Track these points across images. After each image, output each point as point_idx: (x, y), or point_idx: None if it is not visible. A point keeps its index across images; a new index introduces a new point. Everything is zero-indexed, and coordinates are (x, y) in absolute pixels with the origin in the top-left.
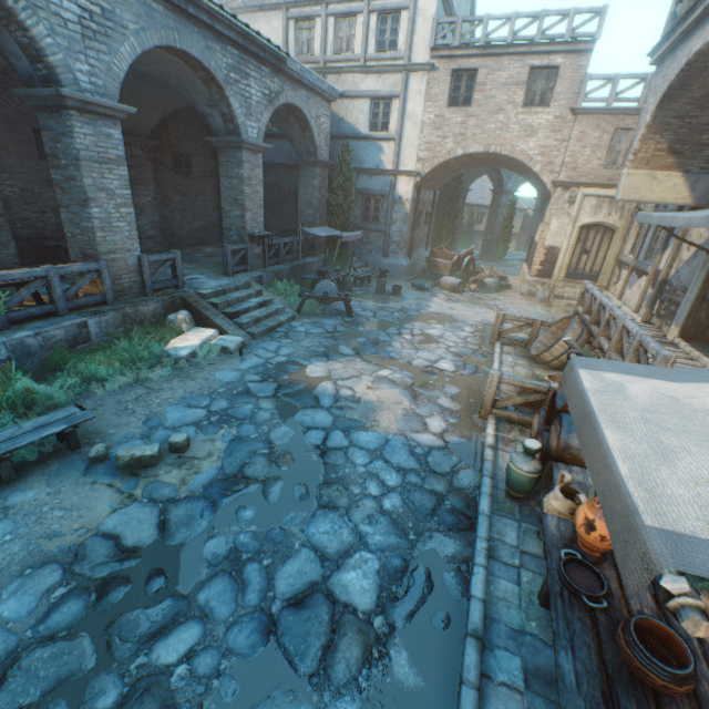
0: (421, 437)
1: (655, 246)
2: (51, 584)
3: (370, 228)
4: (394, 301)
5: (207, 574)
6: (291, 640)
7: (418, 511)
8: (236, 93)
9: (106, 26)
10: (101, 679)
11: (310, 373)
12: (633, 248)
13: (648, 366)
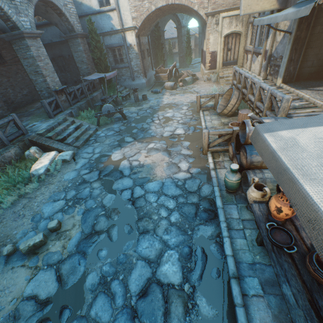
0: (179, 175)
1: (262, 37)
2: None
3: (120, 67)
4: (145, 104)
5: (92, 298)
6: (146, 317)
7: (188, 217)
8: None
9: None
10: None
11: (114, 159)
12: (251, 42)
13: (302, 118)
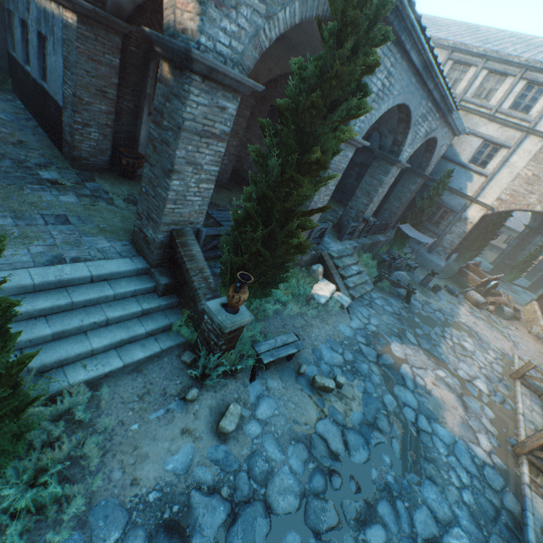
0: (476, 448)
1: None
2: (305, 457)
3: (428, 228)
4: (434, 298)
5: (378, 495)
6: None
7: (485, 514)
8: (413, 131)
9: (385, 93)
10: (348, 537)
11: (394, 351)
12: None
13: None
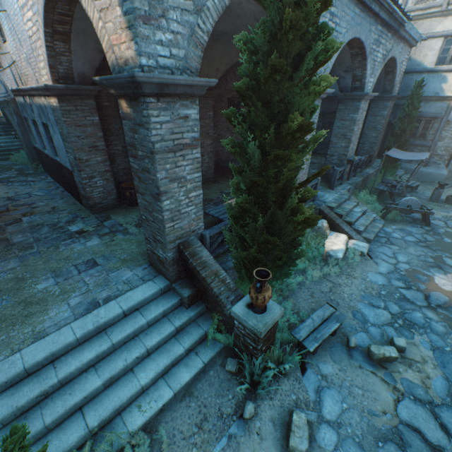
0: None
1: None
2: None
3: (415, 144)
4: None
5: None
6: None
7: None
8: (370, 59)
9: (333, 35)
10: None
11: (442, 286)
12: None
13: None
